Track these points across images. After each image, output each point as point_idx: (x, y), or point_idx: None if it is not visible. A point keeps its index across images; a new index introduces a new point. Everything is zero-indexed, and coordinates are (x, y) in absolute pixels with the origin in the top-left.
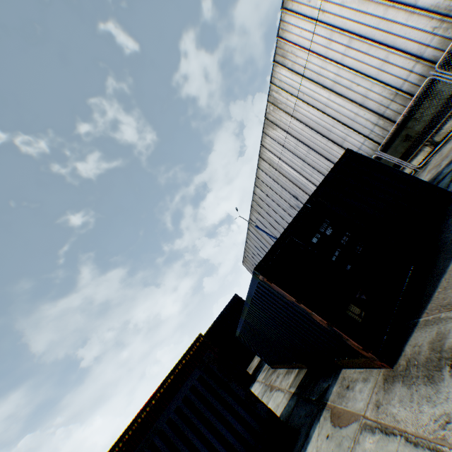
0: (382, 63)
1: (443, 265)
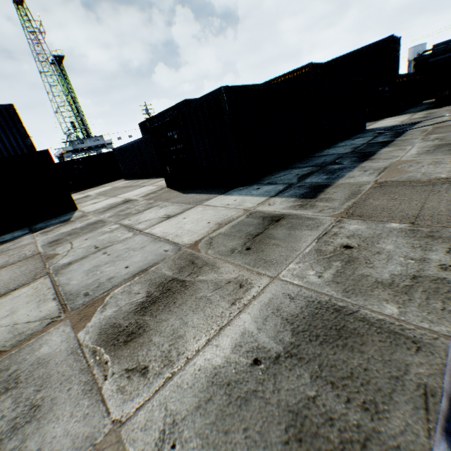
0: None
1: (183, 191)
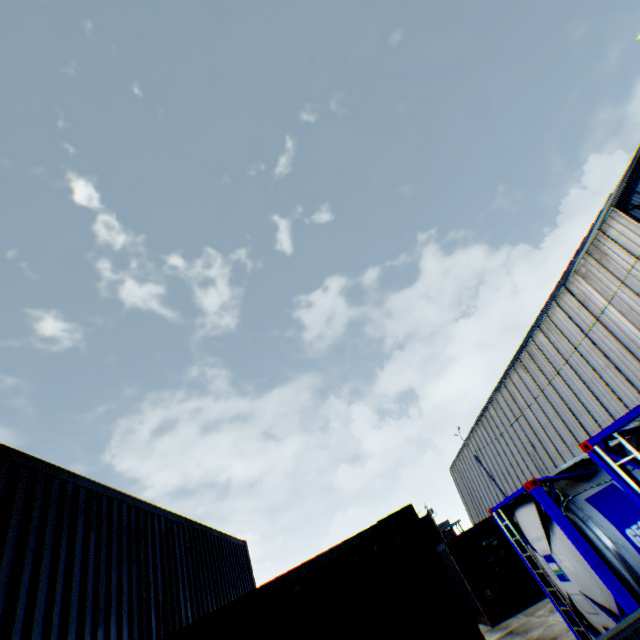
0: (633, 399)
1: (543, 597)
